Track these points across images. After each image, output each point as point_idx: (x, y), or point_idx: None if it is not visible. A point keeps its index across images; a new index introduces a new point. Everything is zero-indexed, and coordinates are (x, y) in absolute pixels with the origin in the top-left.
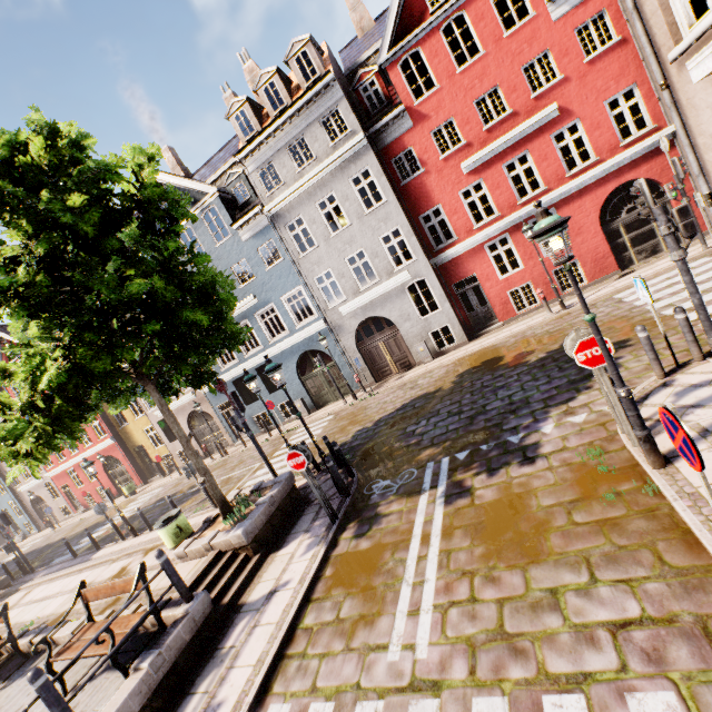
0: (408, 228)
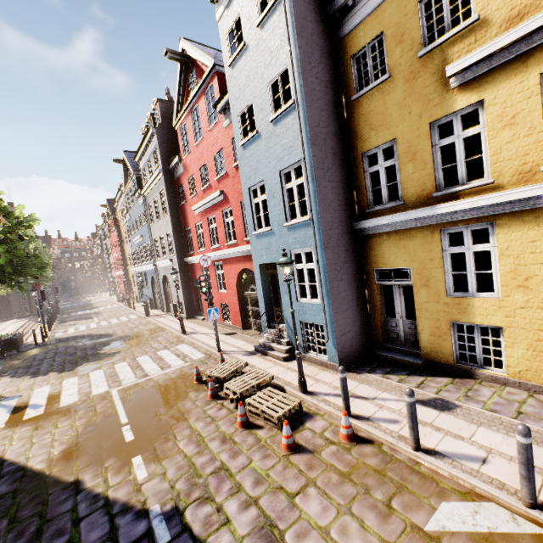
0: (172, 235)
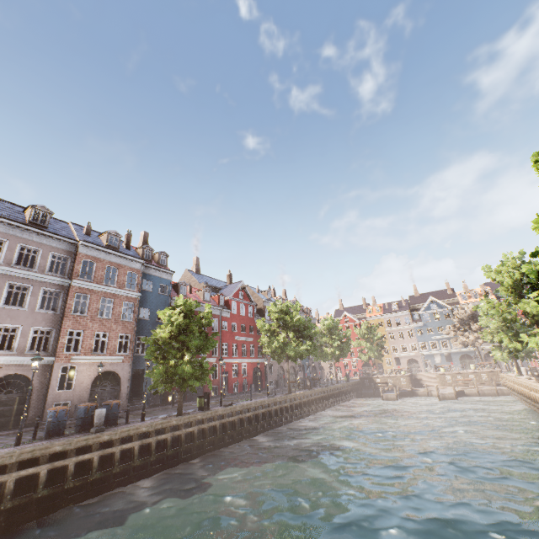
0: None
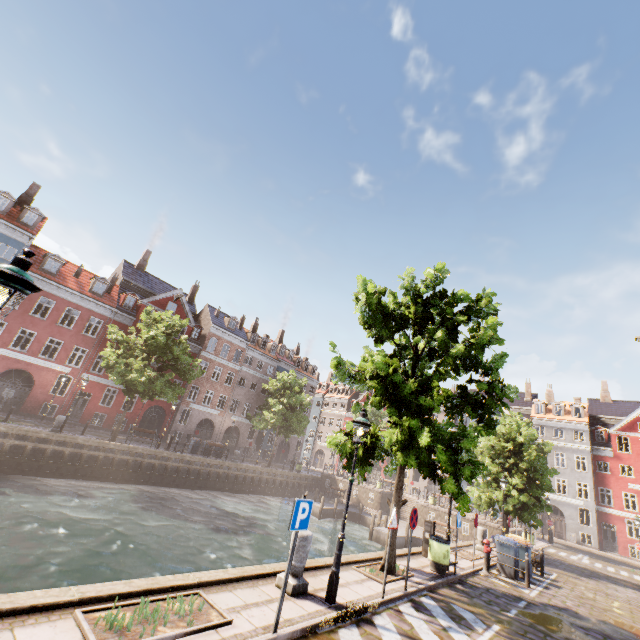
0: (592, 487)
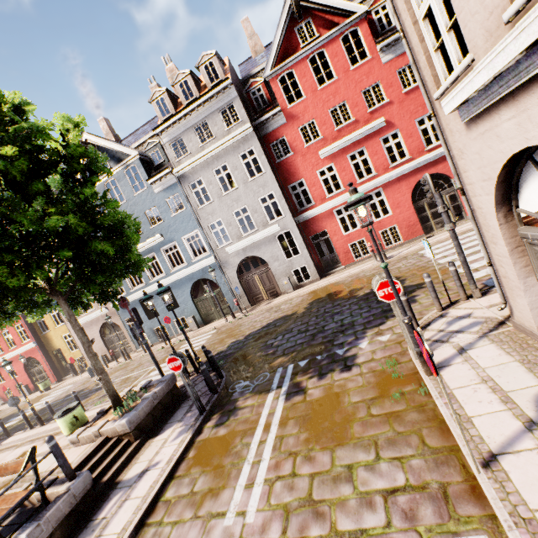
0: (280, 193)
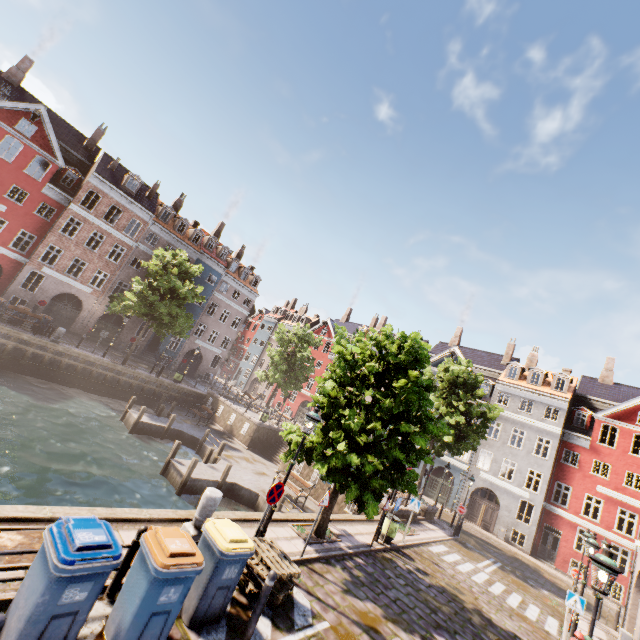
0: (547, 480)
